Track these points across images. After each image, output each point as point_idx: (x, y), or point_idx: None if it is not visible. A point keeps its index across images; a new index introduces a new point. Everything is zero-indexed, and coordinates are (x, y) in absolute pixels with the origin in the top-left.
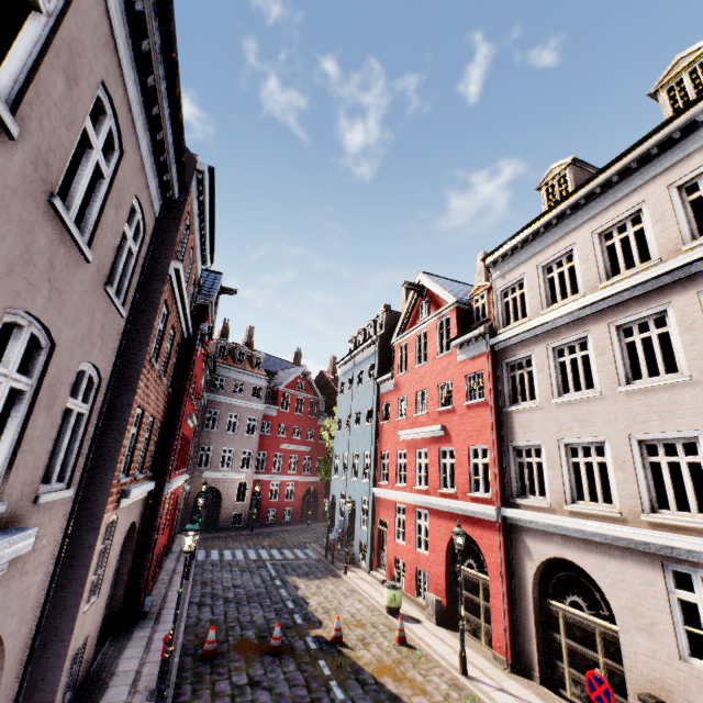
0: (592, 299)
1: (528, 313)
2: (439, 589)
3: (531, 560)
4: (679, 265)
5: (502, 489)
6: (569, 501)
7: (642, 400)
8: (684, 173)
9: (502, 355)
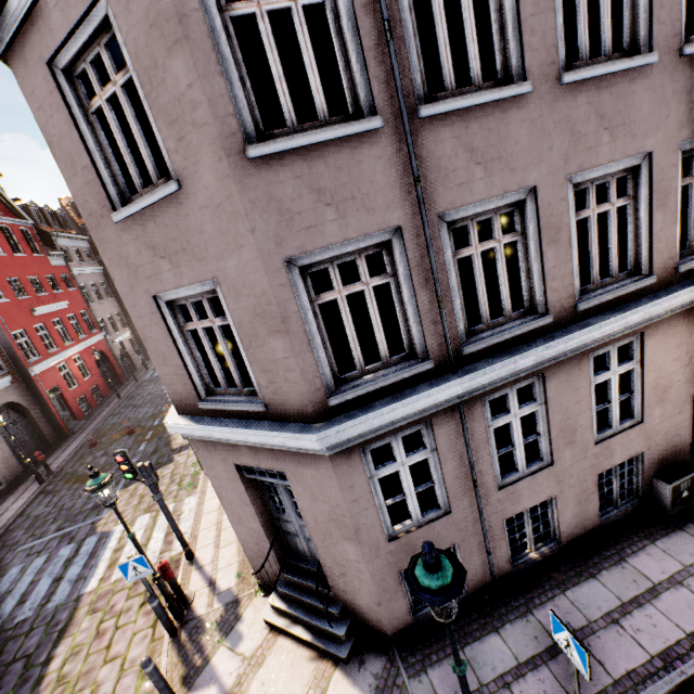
0: None
1: None
2: None
3: None
4: None
5: None
6: None
7: None
8: None
9: None
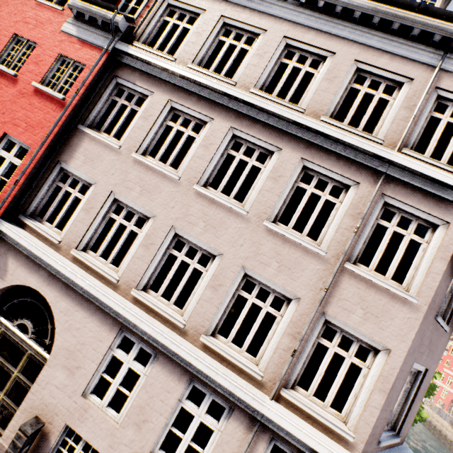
0: (240, 94)
1: (178, 54)
2: None
3: (1, 279)
4: (314, 127)
5: (17, 201)
6: (81, 248)
7: (204, 206)
8: (371, 62)
9: (120, 70)
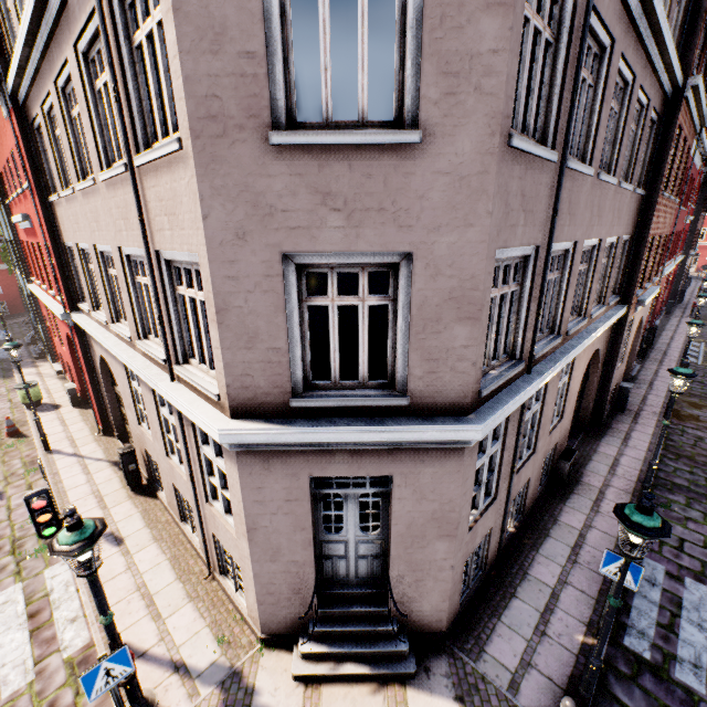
0: (23, 32)
1: None
2: (76, 379)
3: (97, 358)
4: None
5: (70, 294)
6: (96, 308)
7: (88, 205)
8: None
9: (29, 115)
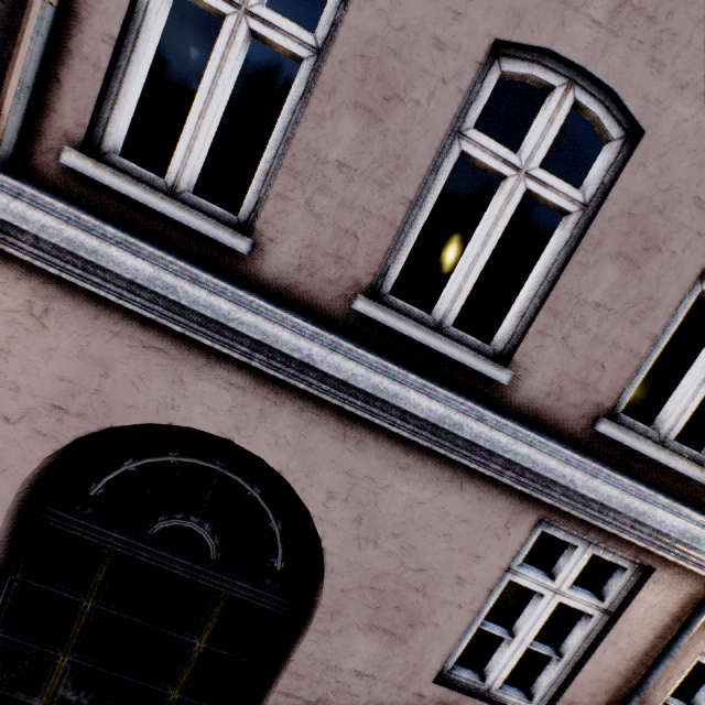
0: None
1: None
2: None
3: None
4: None
5: None
6: None
7: None
8: None
9: None
